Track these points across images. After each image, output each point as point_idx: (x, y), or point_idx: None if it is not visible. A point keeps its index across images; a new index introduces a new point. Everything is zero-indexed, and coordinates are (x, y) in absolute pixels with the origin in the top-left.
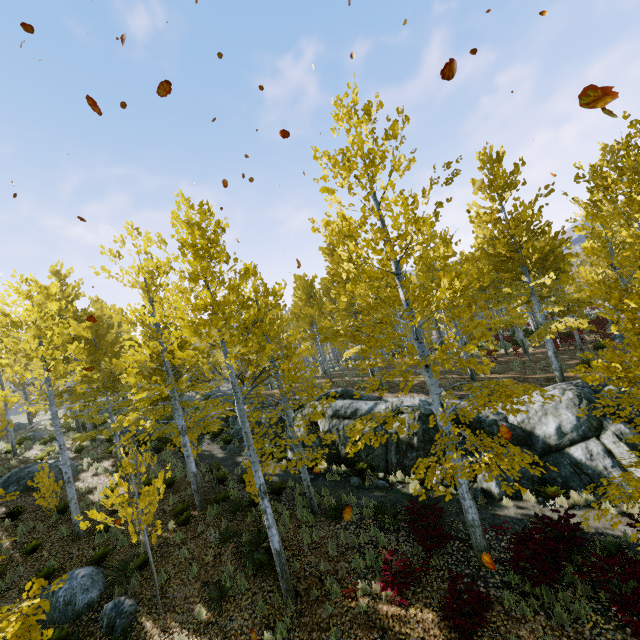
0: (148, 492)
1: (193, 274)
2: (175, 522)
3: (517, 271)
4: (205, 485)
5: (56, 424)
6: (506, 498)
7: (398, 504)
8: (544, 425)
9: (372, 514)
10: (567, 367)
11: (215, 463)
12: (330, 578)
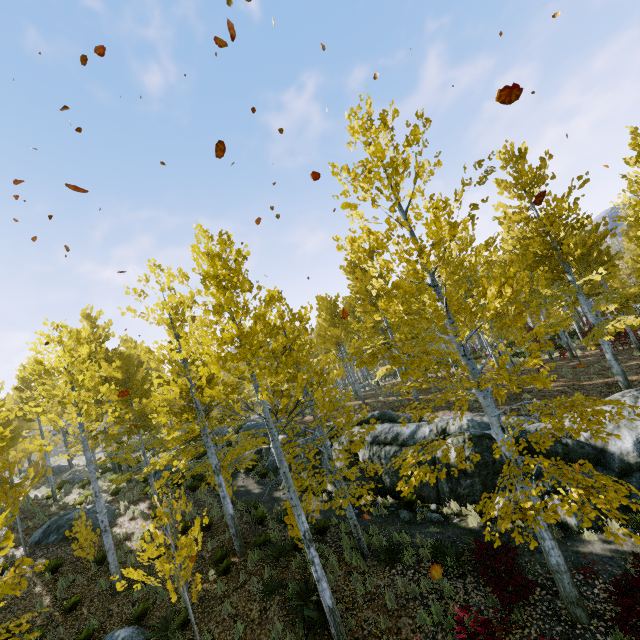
0: (185, 543)
1: (217, 306)
2: (215, 571)
3: (559, 270)
4: (243, 526)
5: (91, 470)
6: (586, 530)
7: (458, 542)
8: (618, 440)
9: (430, 555)
10: (627, 369)
11: (252, 501)
12: (393, 639)
